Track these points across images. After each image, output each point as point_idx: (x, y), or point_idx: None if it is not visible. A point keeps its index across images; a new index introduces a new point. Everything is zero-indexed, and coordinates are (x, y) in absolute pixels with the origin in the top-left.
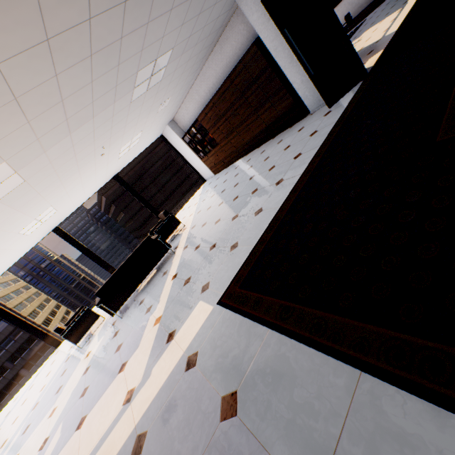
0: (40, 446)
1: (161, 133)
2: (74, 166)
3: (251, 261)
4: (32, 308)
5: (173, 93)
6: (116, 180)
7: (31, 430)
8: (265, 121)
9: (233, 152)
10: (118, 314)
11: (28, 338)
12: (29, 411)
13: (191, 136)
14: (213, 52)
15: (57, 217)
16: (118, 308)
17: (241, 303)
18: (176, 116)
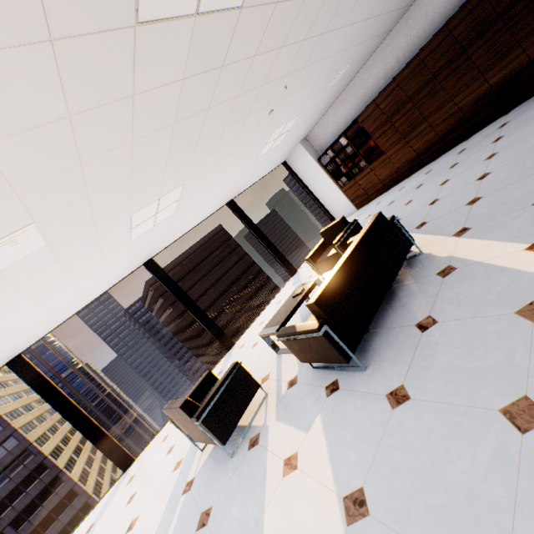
0: None
1: (286, 156)
2: (256, 90)
3: None
4: (41, 430)
5: (354, 59)
6: (231, 206)
7: None
8: (496, 88)
9: (408, 161)
10: (324, 372)
11: (27, 476)
12: None
13: (334, 152)
14: (413, 6)
15: (164, 231)
16: (354, 345)
17: None
18: (312, 132)
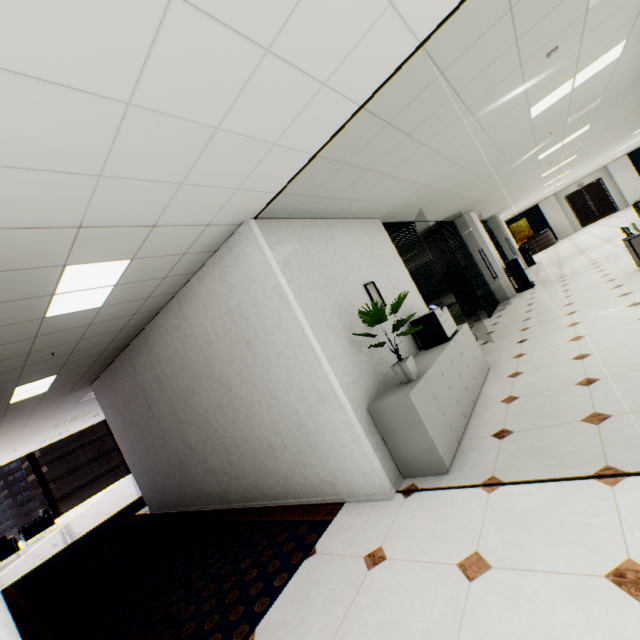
0: None
1: (104, 418)
2: None
3: (33, 569)
4: None
5: None
6: (29, 457)
7: None
8: None
9: None
10: None
11: None
12: None
13: None
14: None
15: None
16: None
17: (3, 592)
18: None
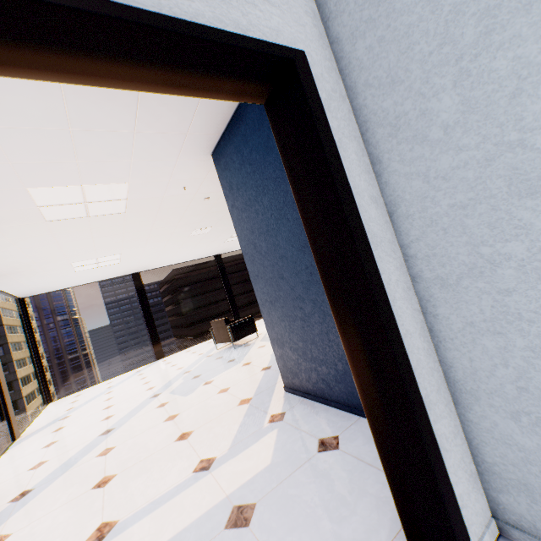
0: (262, 369)
1: None
2: None
3: None
4: (24, 354)
5: None
6: None
7: (213, 374)
8: None
9: None
10: None
11: None
12: (176, 375)
13: None
14: None
15: (238, 243)
16: None
17: None
18: None
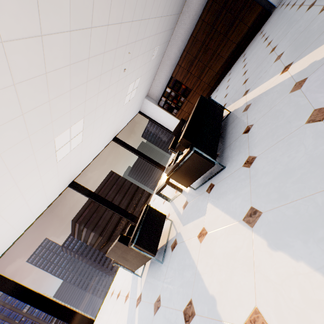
0: None
1: (139, 107)
2: (113, 51)
3: None
4: None
5: (160, 43)
6: (116, 140)
7: None
8: (234, 41)
9: (205, 90)
10: (202, 186)
11: None
12: None
13: (165, 97)
14: (181, 14)
15: (78, 157)
16: (214, 156)
17: None
18: (150, 91)
